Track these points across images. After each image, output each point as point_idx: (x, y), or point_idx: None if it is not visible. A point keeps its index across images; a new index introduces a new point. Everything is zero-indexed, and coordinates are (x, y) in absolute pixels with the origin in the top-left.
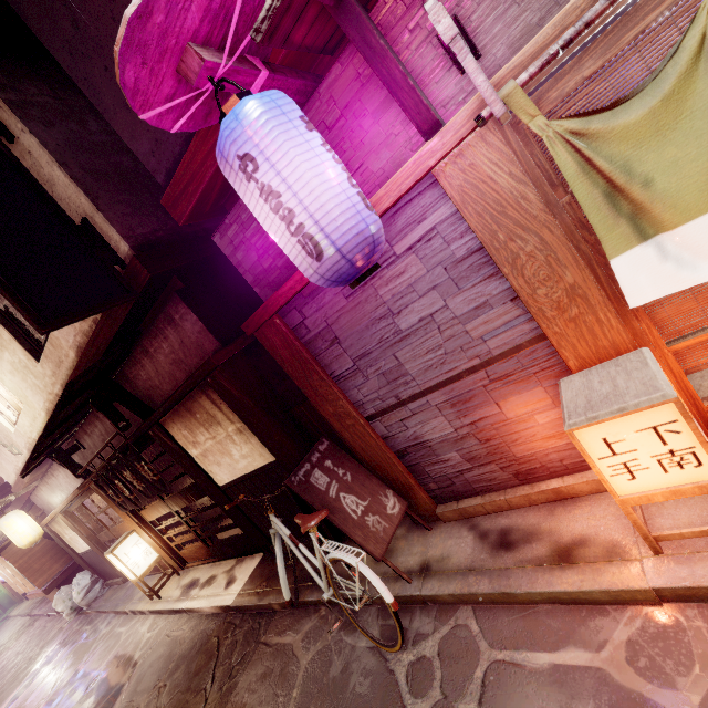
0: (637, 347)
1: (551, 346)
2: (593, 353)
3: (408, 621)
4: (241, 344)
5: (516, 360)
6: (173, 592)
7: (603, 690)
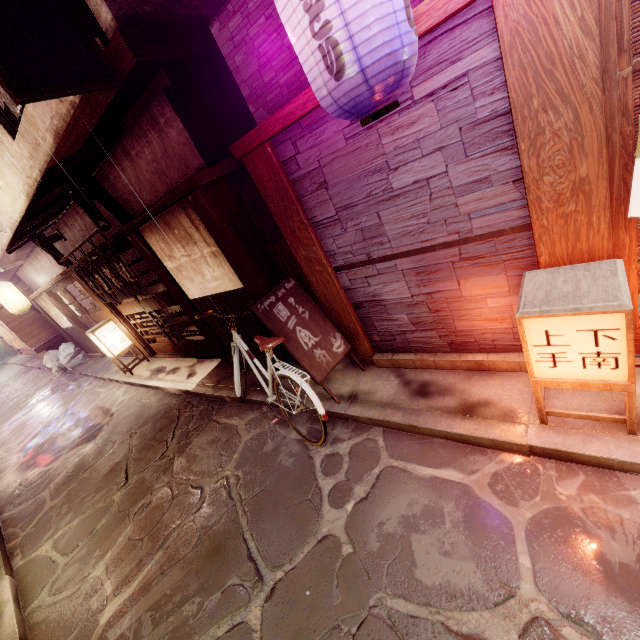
0: (611, 258)
1: (531, 238)
2: (568, 254)
3: (331, 428)
4: (226, 168)
5: (492, 244)
6: (143, 372)
7: (464, 498)
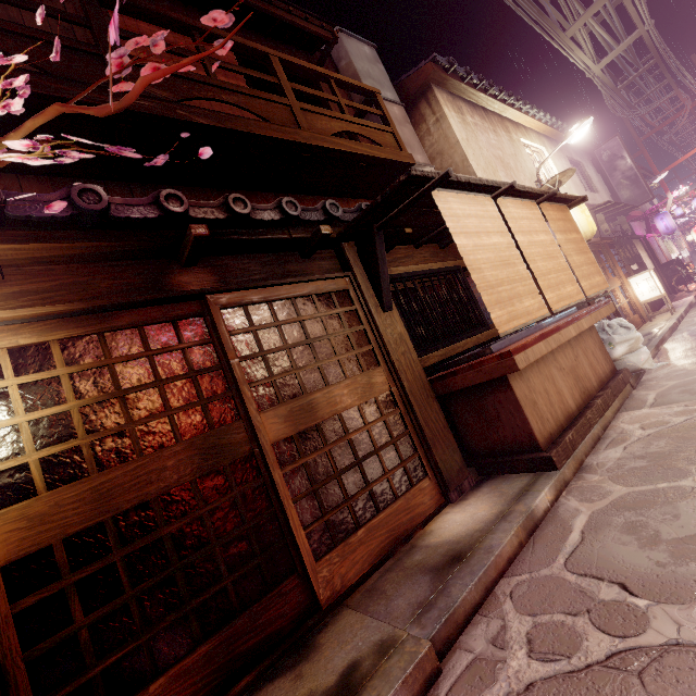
0: None
1: None
2: None
3: None
4: None
5: None
6: (672, 311)
7: None
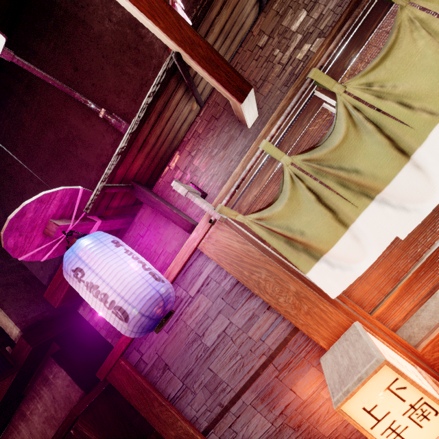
0: (353, 322)
1: (304, 334)
2: (330, 332)
3: None
4: (101, 386)
5: (288, 350)
6: None
7: None
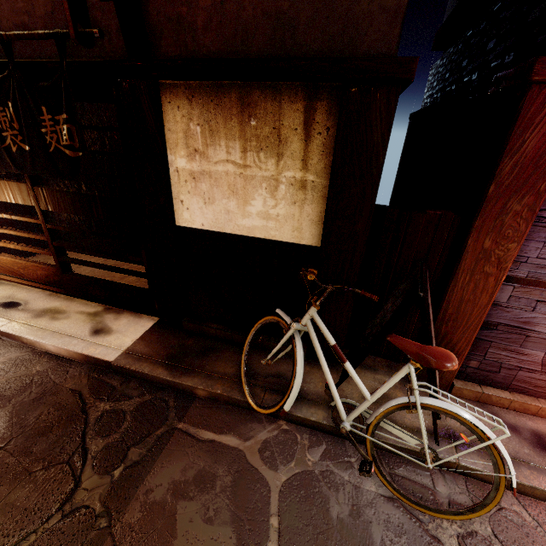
0: None
1: None
2: None
3: (431, 481)
4: None
5: None
6: None
7: None
